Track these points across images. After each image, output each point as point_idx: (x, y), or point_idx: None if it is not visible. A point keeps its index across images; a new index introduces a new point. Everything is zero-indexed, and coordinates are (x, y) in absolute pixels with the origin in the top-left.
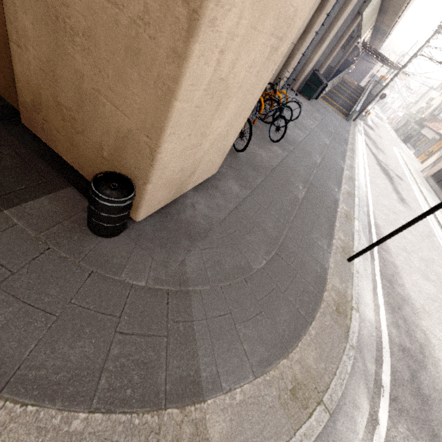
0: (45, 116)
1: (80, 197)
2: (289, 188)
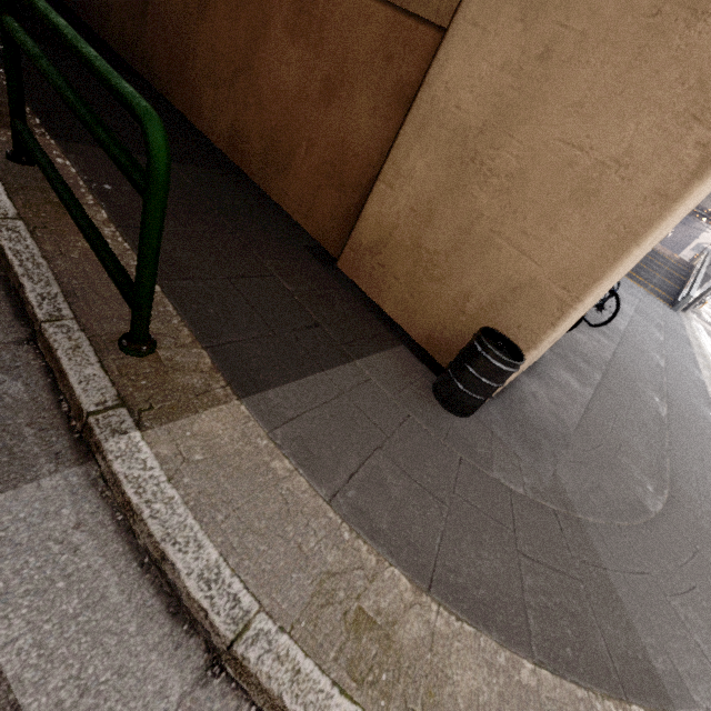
0: (385, 260)
1: (414, 359)
2: (640, 396)
